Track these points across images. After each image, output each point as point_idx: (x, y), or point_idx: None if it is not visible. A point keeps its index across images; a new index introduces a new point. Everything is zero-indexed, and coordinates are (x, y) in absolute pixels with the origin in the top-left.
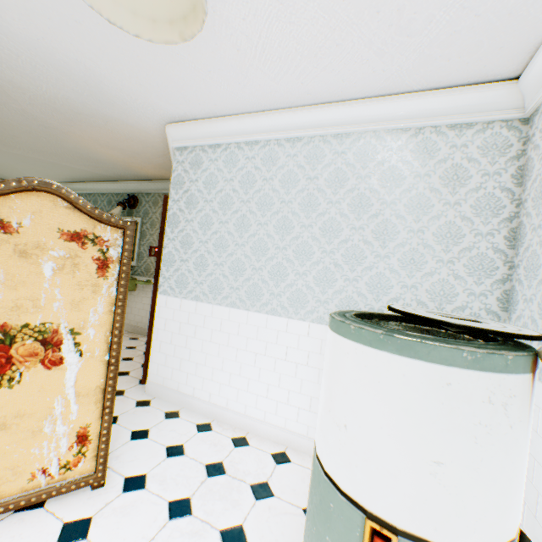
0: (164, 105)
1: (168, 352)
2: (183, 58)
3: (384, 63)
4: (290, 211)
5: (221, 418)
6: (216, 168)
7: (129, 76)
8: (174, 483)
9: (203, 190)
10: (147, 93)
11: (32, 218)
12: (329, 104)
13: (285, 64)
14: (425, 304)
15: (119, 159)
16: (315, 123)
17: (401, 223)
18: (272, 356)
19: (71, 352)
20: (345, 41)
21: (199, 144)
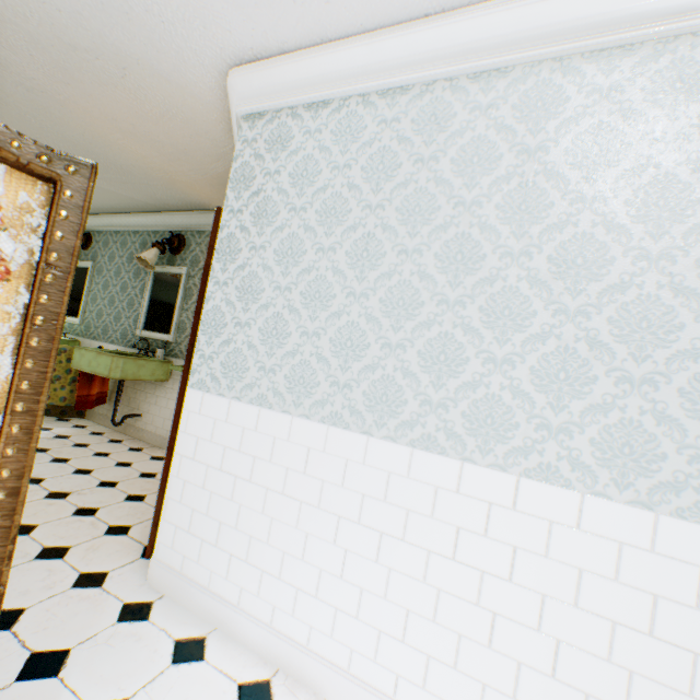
0: (224, 10)
1: (196, 505)
2: None
3: None
4: (476, 222)
5: (294, 670)
6: (317, 145)
7: None
8: None
9: (289, 190)
10: None
11: None
12: None
13: None
14: None
15: (155, 165)
16: (546, 29)
17: None
18: (419, 544)
19: None
20: None
21: (287, 103)
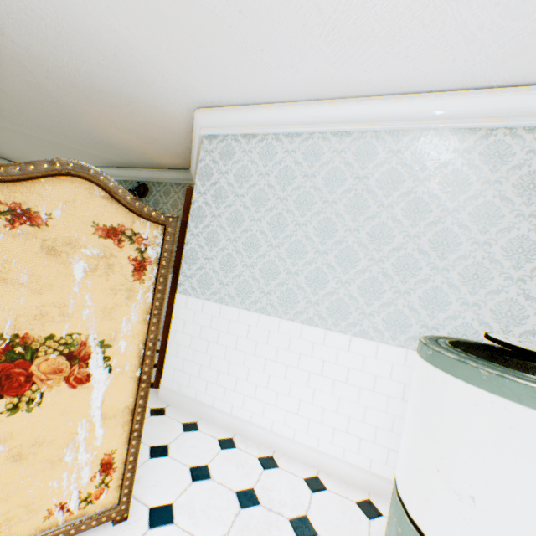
0: (199, 87)
1: (185, 357)
2: (235, 31)
3: (471, 51)
4: (334, 212)
5: (244, 433)
6: (249, 160)
7: (166, 51)
8: (205, 517)
9: (234, 184)
10: (183, 72)
11: (64, 209)
12: (388, 96)
13: (353, 46)
14: (488, 325)
15: (134, 144)
16: (368, 116)
17: (464, 234)
18: (305, 369)
19: (99, 368)
20: (434, 22)
21: (231, 133)
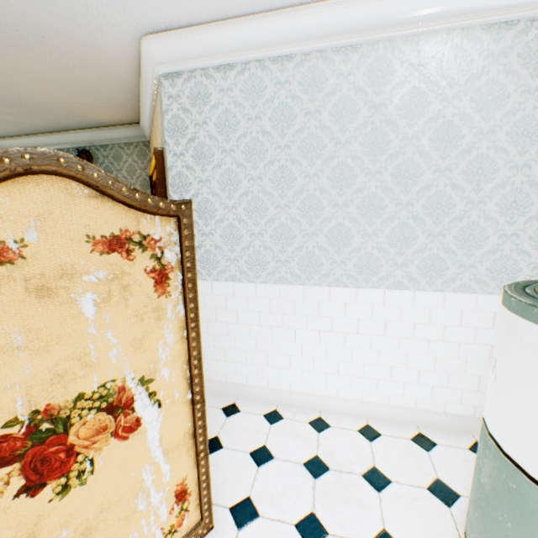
0: None
1: (205, 344)
2: None
3: None
4: (349, 155)
5: (285, 402)
6: (231, 101)
7: None
8: (286, 499)
9: (217, 137)
10: None
11: (38, 227)
12: None
13: None
14: (527, 253)
15: (60, 100)
16: (380, 20)
17: (501, 158)
18: (340, 331)
19: (147, 407)
20: None
21: (199, 66)
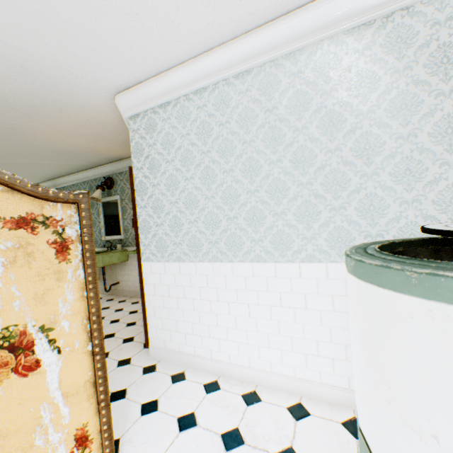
0: (105, 73)
1: (162, 316)
2: (104, 3)
3: None
4: (254, 150)
5: (226, 374)
6: (170, 126)
7: (59, 47)
8: None
9: (163, 152)
10: (84, 63)
11: None
12: (274, 21)
13: None
14: (434, 218)
15: (86, 146)
16: (262, 48)
17: (385, 132)
18: (265, 304)
19: (47, 352)
20: None
21: (149, 107)
